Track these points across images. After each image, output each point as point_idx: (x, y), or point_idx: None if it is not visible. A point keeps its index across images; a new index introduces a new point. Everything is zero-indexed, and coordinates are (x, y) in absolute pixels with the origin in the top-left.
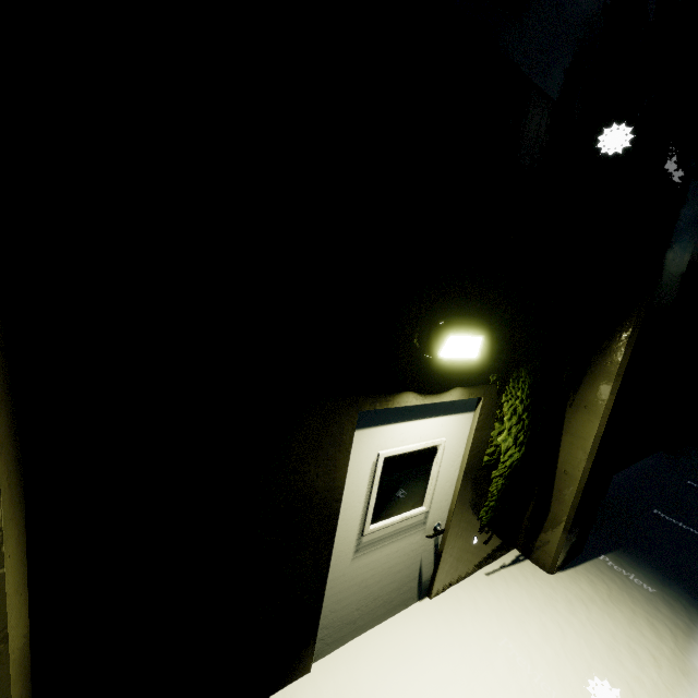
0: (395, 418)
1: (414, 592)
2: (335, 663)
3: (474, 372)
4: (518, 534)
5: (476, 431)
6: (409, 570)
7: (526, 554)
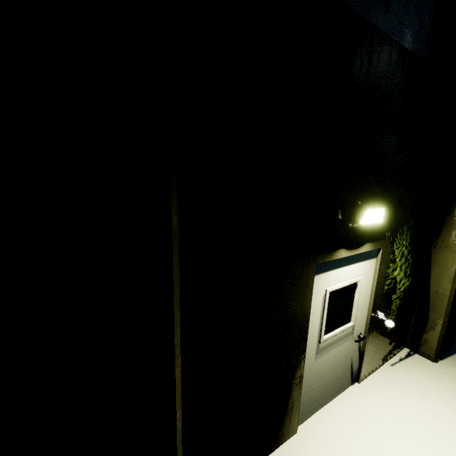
0: (333, 266)
1: (349, 379)
2: (310, 427)
3: (376, 232)
4: (406, 337)
5: (379, 270)
6: (345, 365)
7: (414, 350)
